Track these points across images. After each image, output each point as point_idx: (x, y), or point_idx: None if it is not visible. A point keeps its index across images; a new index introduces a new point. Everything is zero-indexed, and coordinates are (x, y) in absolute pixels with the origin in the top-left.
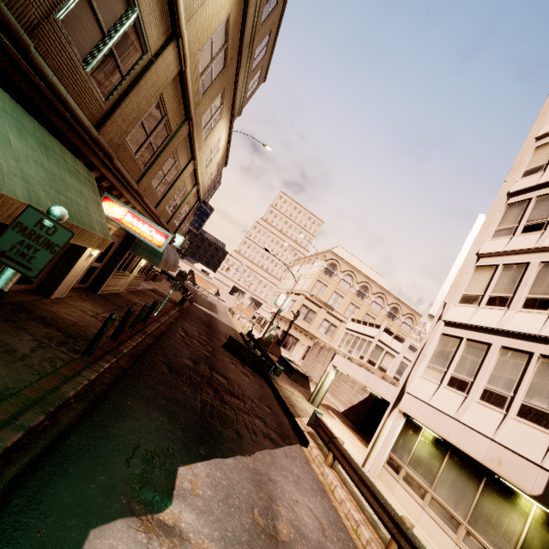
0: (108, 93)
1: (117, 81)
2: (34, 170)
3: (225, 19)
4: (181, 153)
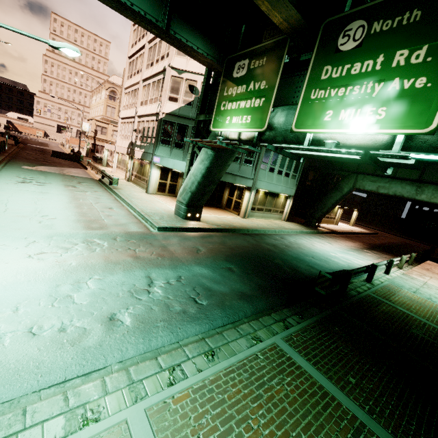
0: None
1: None
2: None
3: None
4: None
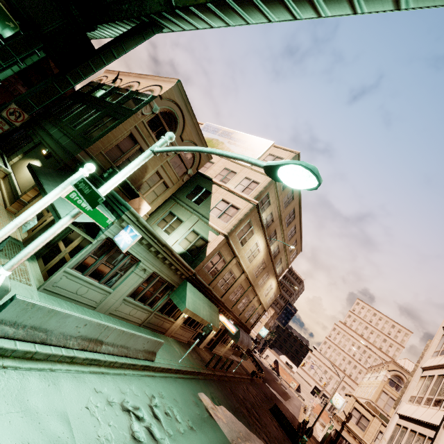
0: (225, 289)
1: (228, 286)
2: (208, 313)
3: (262, 260)
4: (250, 294)
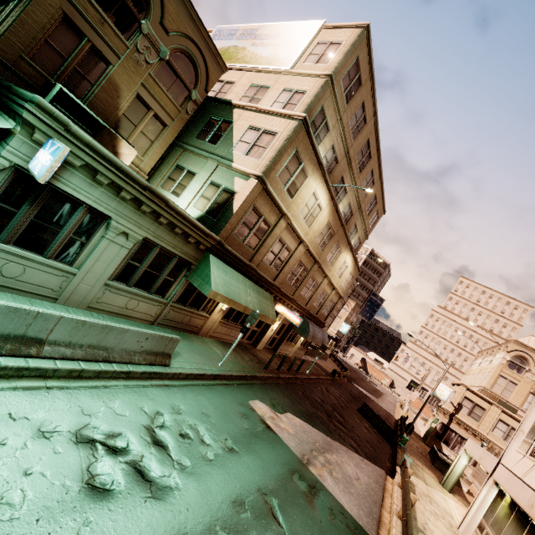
0: (278, 268)
1: (281, 264)
2: (255, 300)
3: (326, 223)
4: (317, 276)
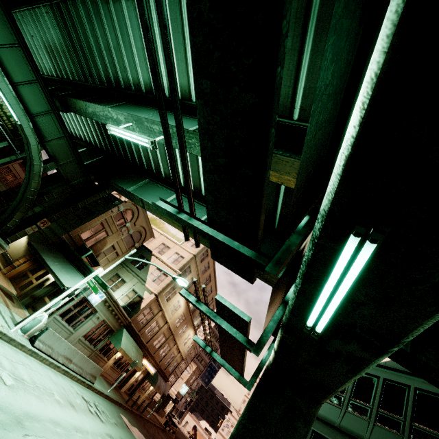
0: (151, 336)
1: (153, 334)
2: (135, 354)
3: (182, 313)
4: (171, 342)
